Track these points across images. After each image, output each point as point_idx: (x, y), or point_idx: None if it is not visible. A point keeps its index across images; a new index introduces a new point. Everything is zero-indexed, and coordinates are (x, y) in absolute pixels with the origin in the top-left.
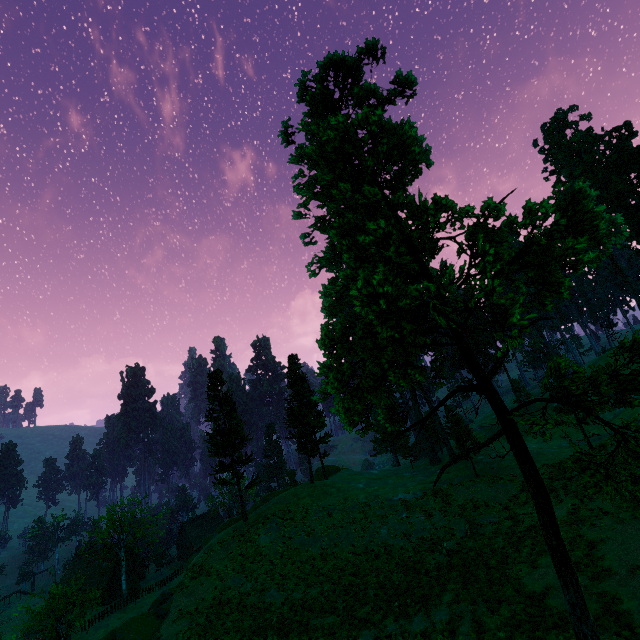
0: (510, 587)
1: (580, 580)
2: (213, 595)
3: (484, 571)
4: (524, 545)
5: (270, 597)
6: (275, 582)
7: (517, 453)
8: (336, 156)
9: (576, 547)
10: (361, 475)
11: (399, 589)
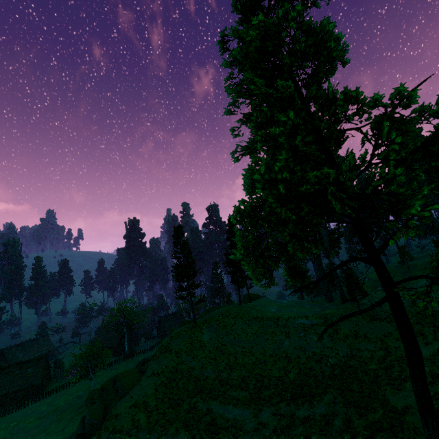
0: (377, 400)
1: (437, 407)
2: (172, 365)
3: (357, 384)
4: (392, 371)
5: (207, 373)
6: (211, 364)
7: (397, 317)
8: (257, 55)
9: (437, 381)
10: (274, 303)
11: (293, 384)
